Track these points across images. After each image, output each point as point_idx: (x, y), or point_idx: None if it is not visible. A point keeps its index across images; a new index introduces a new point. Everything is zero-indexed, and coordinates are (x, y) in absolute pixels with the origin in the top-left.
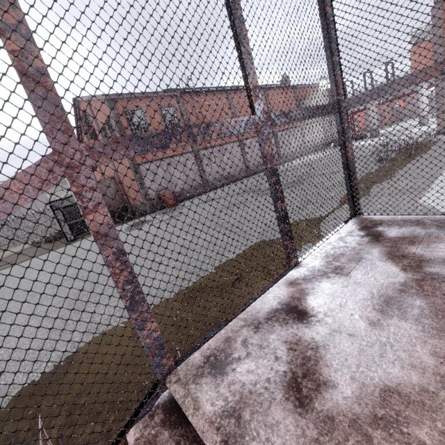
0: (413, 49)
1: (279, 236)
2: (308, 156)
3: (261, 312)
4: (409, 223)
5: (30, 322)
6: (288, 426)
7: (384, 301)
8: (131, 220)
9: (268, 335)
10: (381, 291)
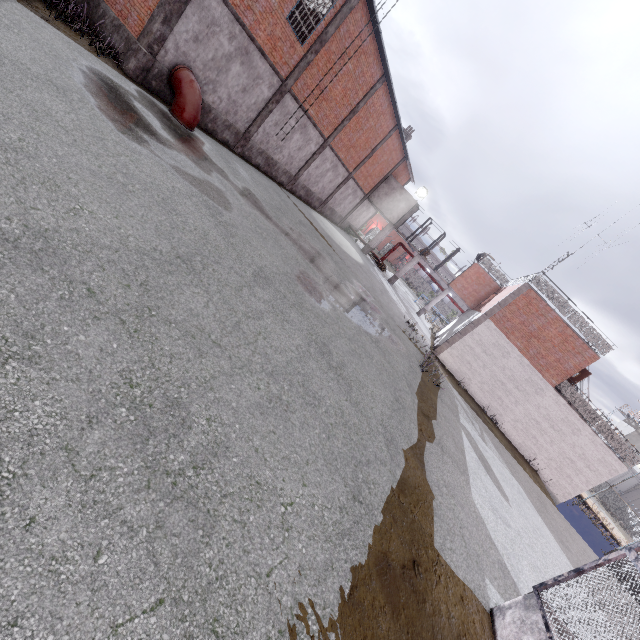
0: (476, 266)
1: (404, 467)
2: (342, 234)
3: None
4: None
5: (34, 501)
6: None
7: None
8: (76, 33)
9: None
10: None
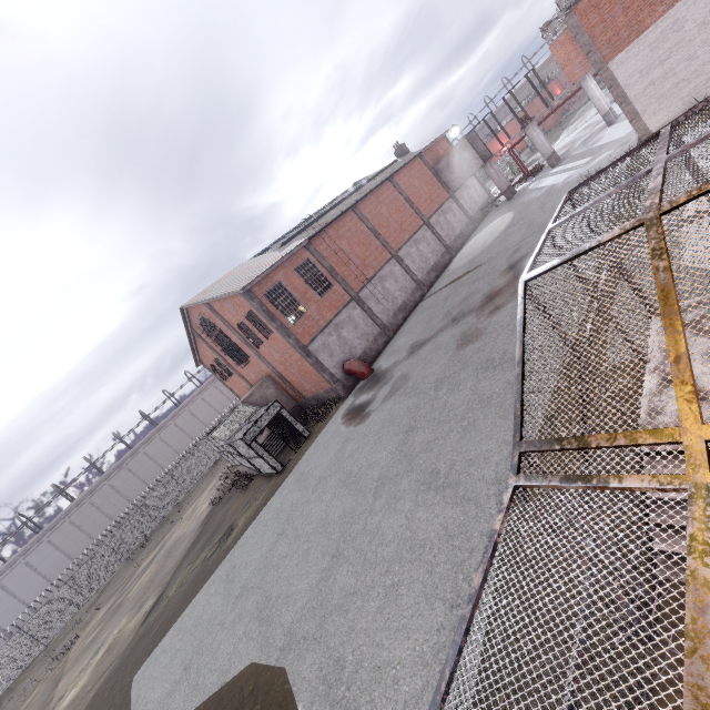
0: (553, 47)
1: None
2: (482, 228)
3: (653, 389)
4: (694, 307)
5: (417, 516)
6: (703, 406)
7: (709, 356)
8: (329, 414)
9: (668, 393)
10: (705, 353)
